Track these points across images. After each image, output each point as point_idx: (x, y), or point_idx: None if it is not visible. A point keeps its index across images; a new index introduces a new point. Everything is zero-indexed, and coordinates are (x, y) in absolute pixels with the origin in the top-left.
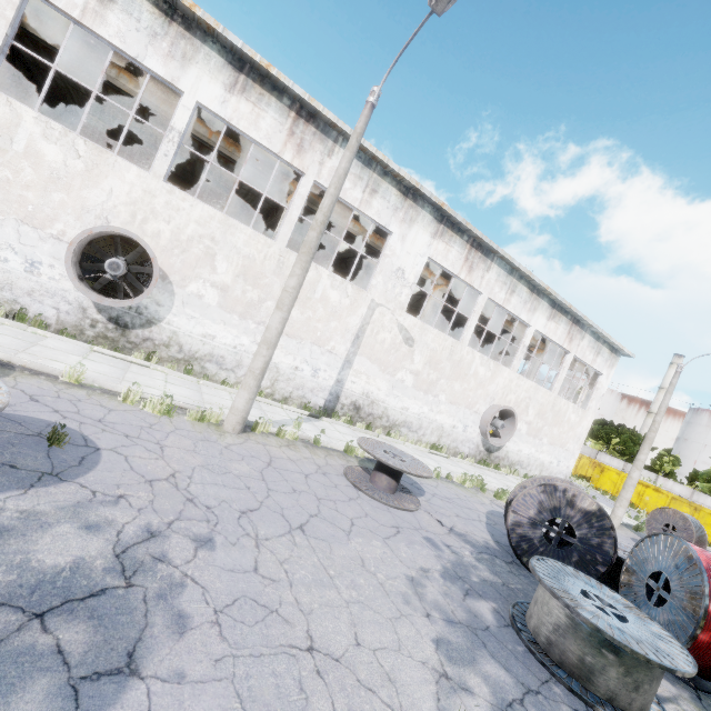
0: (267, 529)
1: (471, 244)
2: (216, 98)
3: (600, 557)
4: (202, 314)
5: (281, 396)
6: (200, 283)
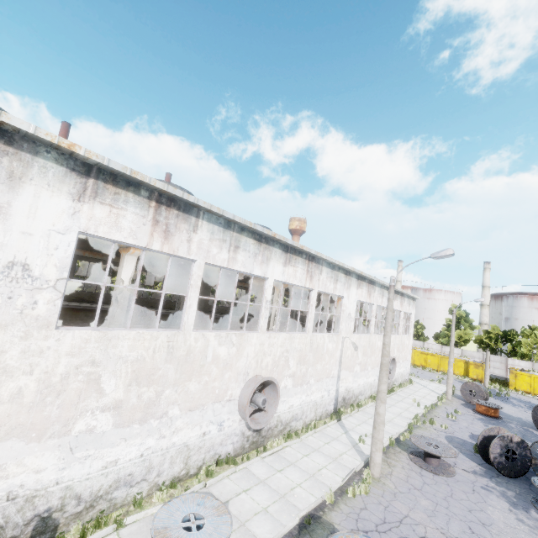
0: (486, 535)
1: (368, 283)
2: (280, 273)
3: (527, 459)
4: (287, 396)
5: (319, 416)
6: (285, 379)
